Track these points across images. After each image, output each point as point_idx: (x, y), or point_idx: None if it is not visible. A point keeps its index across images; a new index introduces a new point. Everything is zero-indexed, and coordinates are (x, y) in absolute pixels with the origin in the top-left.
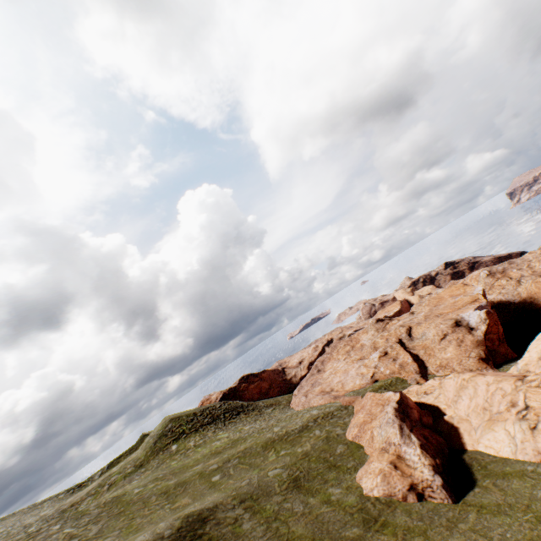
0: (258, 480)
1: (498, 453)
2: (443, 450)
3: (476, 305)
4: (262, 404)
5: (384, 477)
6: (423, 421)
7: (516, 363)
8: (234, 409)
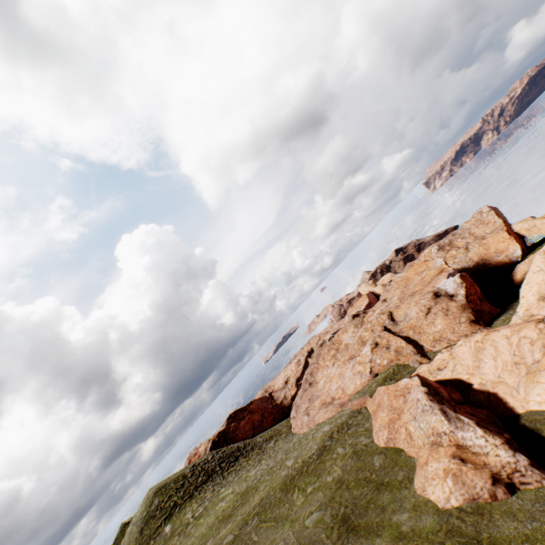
0: (296, 538)
1: None
2: (496, 423)
3: (445, 274)
4: (260, 439)
5: (455, 477)
6: (454, 398)
7: (516, 311)
8: (230, 455)
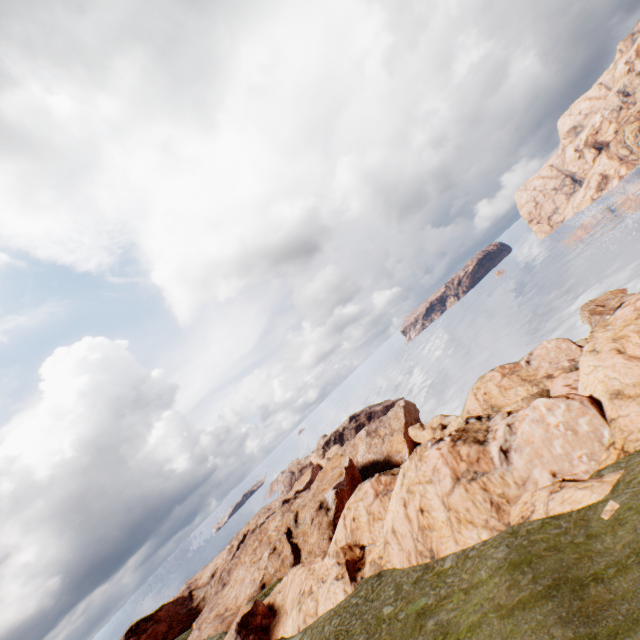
0: None
1: (288, 635)
2: None
3: (337, 482)
4: None
5: None
6: (265, 623)
7: (330, 545)
8: None
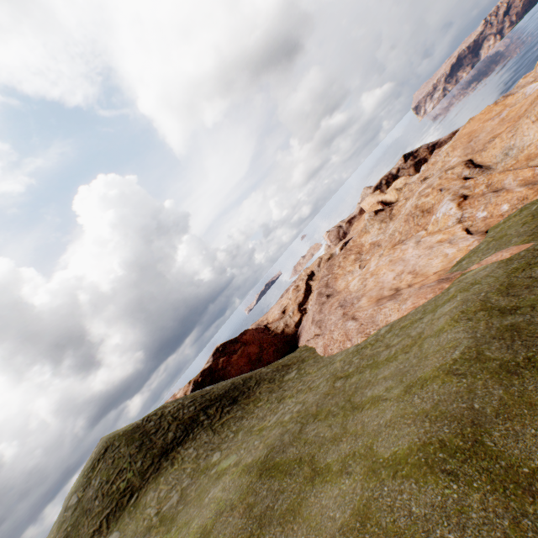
0: None
1: None
2: None
3: None
4: (268, 370)
5: None
6: None
7: None
8: (223, 397)
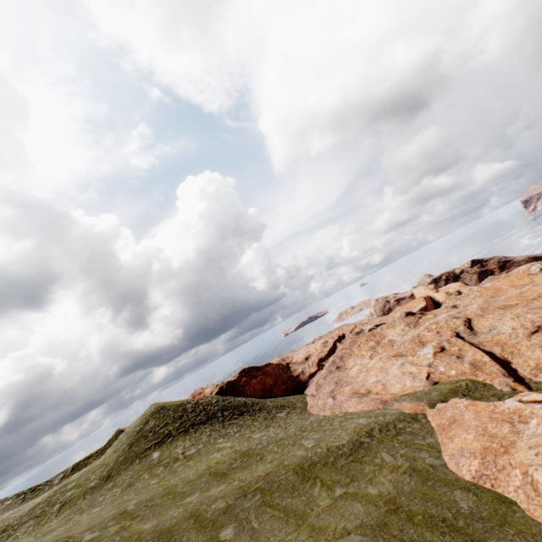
0: None
1: None
2: None
3: None
4: (270, 404)
5: None
6: None
7: None
8: (236, 408)
